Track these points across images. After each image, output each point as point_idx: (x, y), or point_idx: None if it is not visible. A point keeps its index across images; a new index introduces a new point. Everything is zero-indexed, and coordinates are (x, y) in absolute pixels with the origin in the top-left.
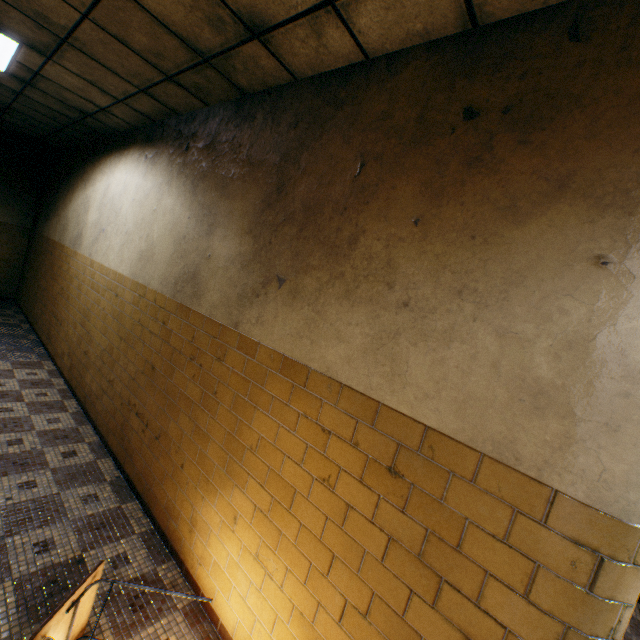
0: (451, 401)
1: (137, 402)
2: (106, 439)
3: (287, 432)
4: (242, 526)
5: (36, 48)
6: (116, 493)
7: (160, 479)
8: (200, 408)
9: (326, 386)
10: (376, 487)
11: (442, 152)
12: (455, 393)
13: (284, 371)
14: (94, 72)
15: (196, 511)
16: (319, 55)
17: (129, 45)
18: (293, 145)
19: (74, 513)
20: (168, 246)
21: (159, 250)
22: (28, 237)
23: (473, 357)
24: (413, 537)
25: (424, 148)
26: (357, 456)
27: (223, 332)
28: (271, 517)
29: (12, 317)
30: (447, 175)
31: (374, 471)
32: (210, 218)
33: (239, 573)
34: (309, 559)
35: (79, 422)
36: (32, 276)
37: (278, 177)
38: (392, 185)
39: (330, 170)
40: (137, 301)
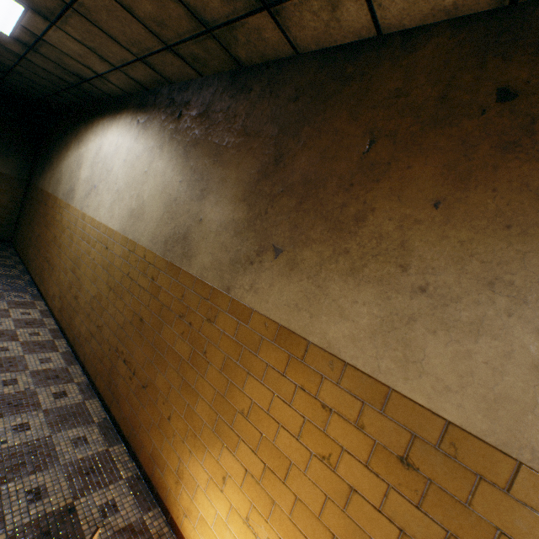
0: (479, 399)
1: (125, 350)
2: (93, 380)
3: (282, 402)
4: (231, 487)
5: (41, 13)
6: (103, 435)
7: (146, 427)
8: (188, 365)
9: (327, 362)
10: (385, 475)
11: (469, 134)
12: (484, 391)
13: (280, 341)
14: (95, 39)
15: (183, 464)
16: (328, 29)
17: (133, 12)
18: (293, 118)
19: (65, 457)
20: (158, 206)
21: (149, 209)
22: (24, 187)
23: (508, 355)
24: (430, 536)
25: (447, 128)
26: (362, 439)
27: (214, 294)
28: (263, 484)
29: (8, 258)
30: (475, 158)
31: (382, 458)
32: (202, 183)
33: (227, 533)
34: (305, 535)
35: (68, 362)
36: (27, 222)
37: (276, 148)
38: (407, 164)
39: (334, 145)
40: (126, 255)
